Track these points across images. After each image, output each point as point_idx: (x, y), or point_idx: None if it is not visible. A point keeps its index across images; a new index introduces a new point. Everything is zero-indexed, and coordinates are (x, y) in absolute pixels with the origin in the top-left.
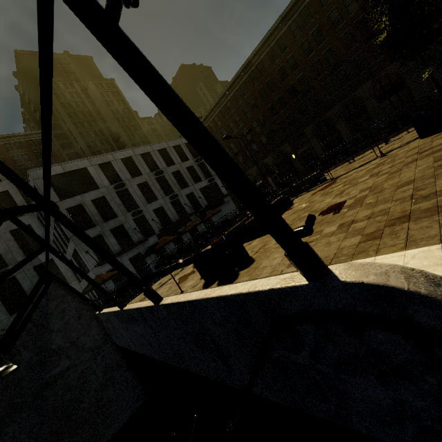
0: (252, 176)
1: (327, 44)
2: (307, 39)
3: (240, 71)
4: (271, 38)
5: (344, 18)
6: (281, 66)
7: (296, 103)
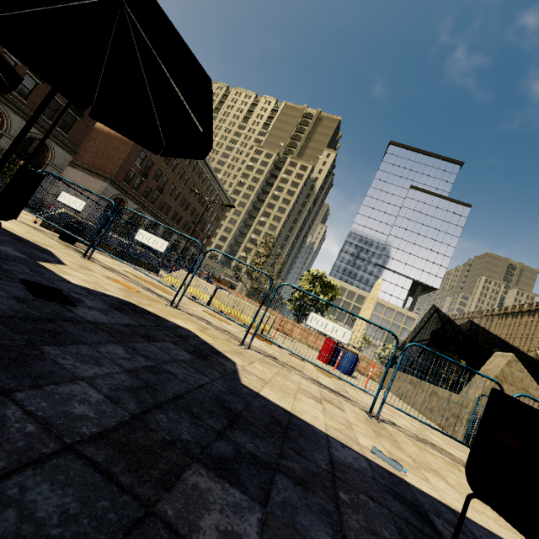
0: None
1: None
2: None
3: None
4: None
5: None
6: None
7: None
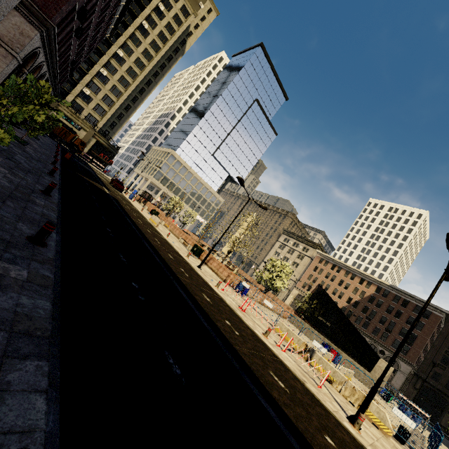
0: None
1: None
2: None
3: None
4: None
5: None
6: None
7: None
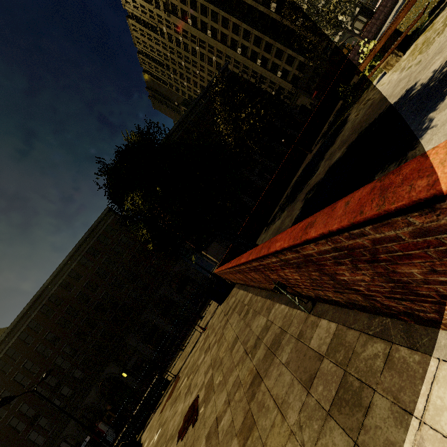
0: (71, 438)
1: (120, 266)
2: (100, 266)
3: (26, 309)
4: (62, 272)
5: (127, 249)
6: (80, 292)
7: (108, 318)
